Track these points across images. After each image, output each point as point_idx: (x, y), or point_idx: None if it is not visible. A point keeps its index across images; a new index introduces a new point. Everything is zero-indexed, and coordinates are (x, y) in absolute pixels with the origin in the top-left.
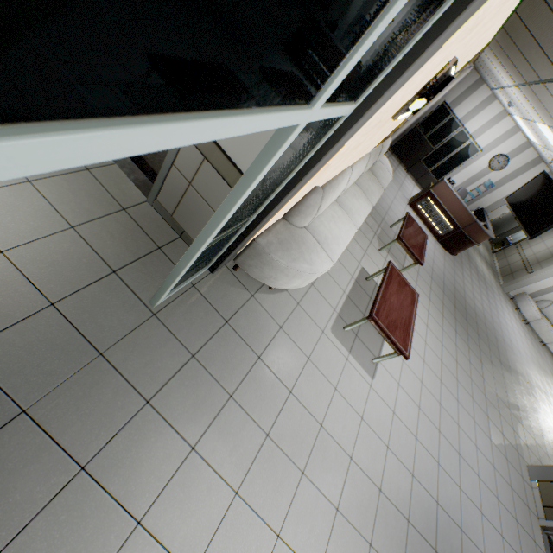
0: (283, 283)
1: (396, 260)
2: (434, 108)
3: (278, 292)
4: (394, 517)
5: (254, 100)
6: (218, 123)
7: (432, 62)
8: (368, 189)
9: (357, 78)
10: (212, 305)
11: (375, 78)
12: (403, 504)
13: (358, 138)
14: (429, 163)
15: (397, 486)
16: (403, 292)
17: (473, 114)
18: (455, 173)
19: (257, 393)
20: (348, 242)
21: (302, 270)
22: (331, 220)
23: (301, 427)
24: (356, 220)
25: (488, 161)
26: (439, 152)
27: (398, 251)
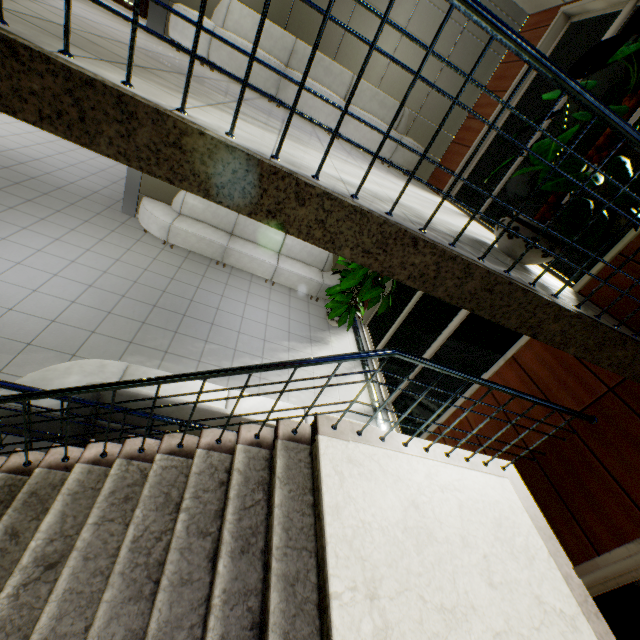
0: None
1: None
2: None
3: None
4: None
5: None
6: None
7: None
8: None
9: None
10: None
11: None
12: None
13: None
14: None
15: None
16: None
17: None
18: None
19: None
20: None
21: None
22: None
23: None
24: None
25: None
26: None
27: None
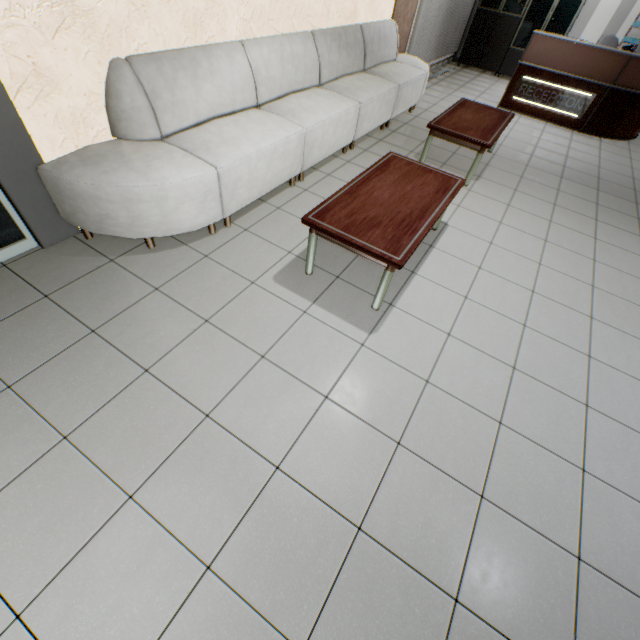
0: (130, 222)
1: (460, 172)
2: None
3: (168, 249)
4: (402, 589)
5: None
6: None
7: None
8: (349, 88)
9: None
10: (29, 281)
11: None
12: (438, 560)
13: None
14: (525, 42)
15: (423, 522)
16: (414, 182)
17: None
18: (581, 27)
19: (67, 379)
20: (271, 143)
21: (128, 184)
22: (228, 124)
23: (155, 421)
24: (302, 120)
25: None
26: (532, 16)
27: (469, 161)
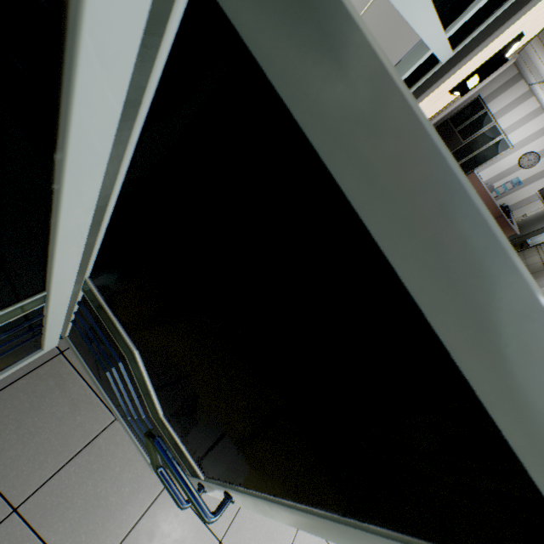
0: None
1: None
2: (467, 102)
3: None
4: None
5: (440, 2)
6: (429, 9)
7: (513, 27)
8: None
9: (473, 19)
10: None
11: (477, 27)
12: None
13: (423, 103)
14: (456, 157)
15: None
16: None
17: (508, 110)
18: (483, 169)
19: None
20: None
21: None
22: None
23: None
24: None
25: (518, 158)
26: (468, 146)
27: None
